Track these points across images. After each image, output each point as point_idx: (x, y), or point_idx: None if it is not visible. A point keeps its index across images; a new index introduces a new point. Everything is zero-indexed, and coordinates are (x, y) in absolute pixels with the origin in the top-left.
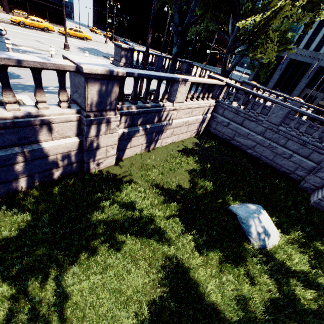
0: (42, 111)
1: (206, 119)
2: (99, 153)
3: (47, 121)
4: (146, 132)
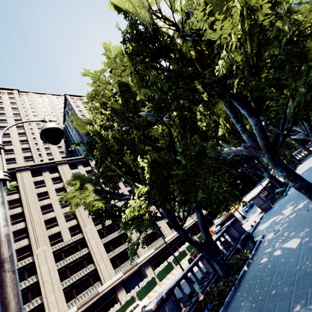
0: None
1: None
2: None
3: None
4: None
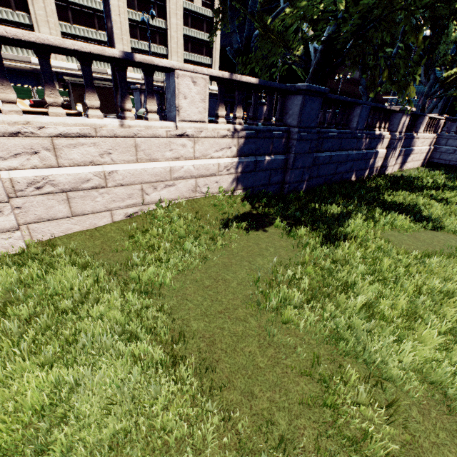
0: (382, 132)
1: (430, 150)
2: (390, 161)
3: (384, 137)
4: (403, 154)
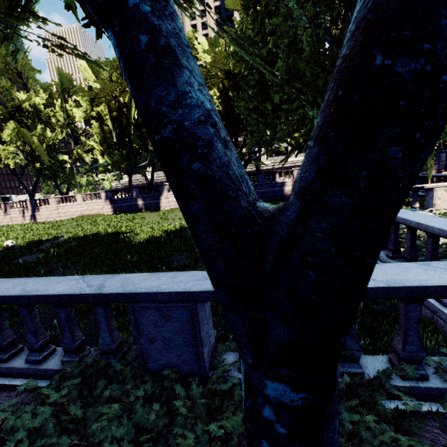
0: (285, 180)
1: None
2: None
3: (285, 182)
4: None
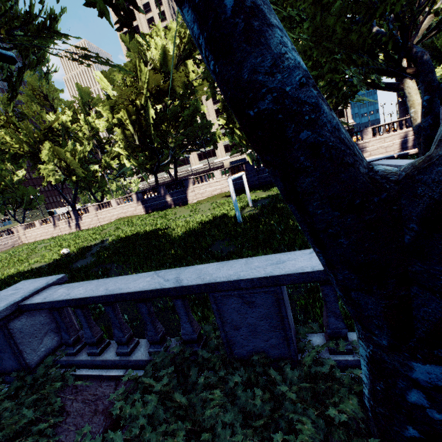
0: None
1: (407, 140)
2: None
3: None
4: None
